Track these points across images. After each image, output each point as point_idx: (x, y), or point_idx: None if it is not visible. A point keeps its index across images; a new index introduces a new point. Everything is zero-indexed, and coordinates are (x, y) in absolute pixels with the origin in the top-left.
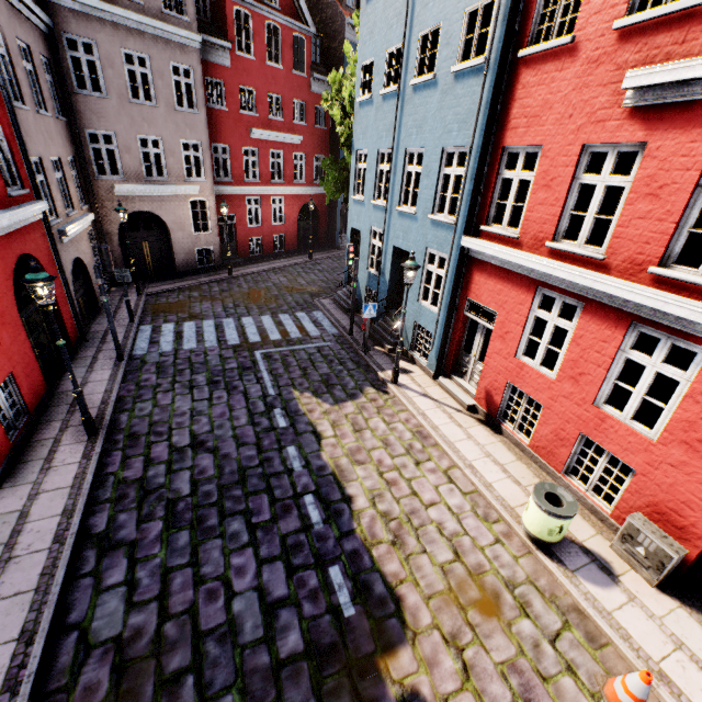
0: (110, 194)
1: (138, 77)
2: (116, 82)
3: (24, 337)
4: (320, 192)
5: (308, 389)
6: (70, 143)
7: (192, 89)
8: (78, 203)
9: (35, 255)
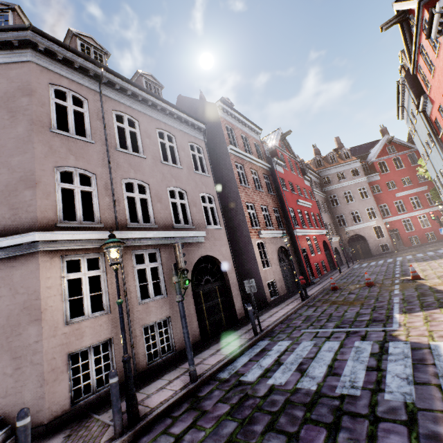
0: (343, 231)
1: (348, 197)
2: (342, 201)
3: (325, 255)
4: None
5: (414, 262)
6: (331, 220)
7: (366, 192)
8: (334, 234)
9: (326, 241)
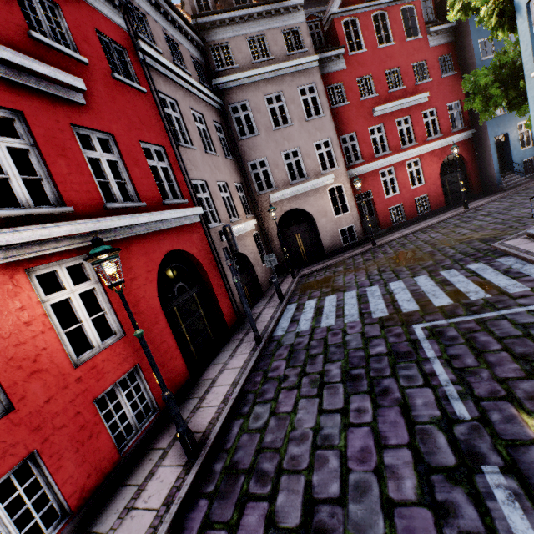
0: (267, 203)
1: (277, 110)
2: (263, 121)
3: (163, 325)
4: (462, 138)
5: None
6: (238, 174)
7: (316, 100)
8: (243, 214)
9: (189, 250)
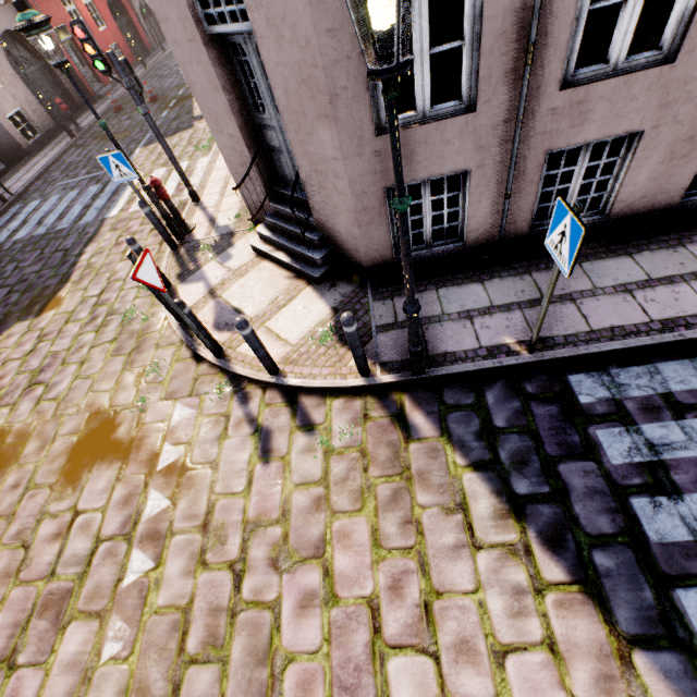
0: None
1: None
2: None
3: (118, 31)
4: None
5: None
6: None
7: None
8: None
9: None
